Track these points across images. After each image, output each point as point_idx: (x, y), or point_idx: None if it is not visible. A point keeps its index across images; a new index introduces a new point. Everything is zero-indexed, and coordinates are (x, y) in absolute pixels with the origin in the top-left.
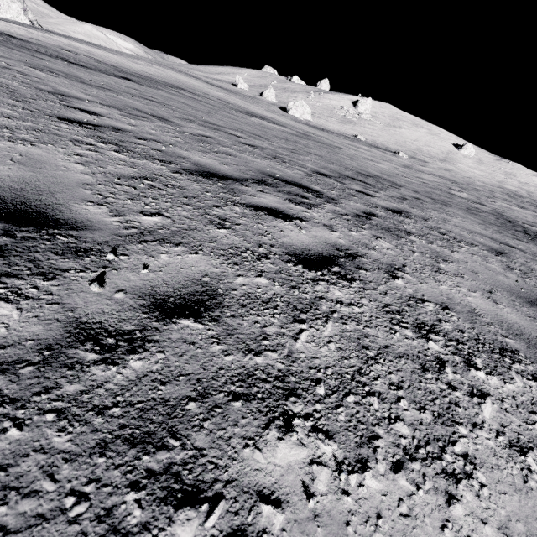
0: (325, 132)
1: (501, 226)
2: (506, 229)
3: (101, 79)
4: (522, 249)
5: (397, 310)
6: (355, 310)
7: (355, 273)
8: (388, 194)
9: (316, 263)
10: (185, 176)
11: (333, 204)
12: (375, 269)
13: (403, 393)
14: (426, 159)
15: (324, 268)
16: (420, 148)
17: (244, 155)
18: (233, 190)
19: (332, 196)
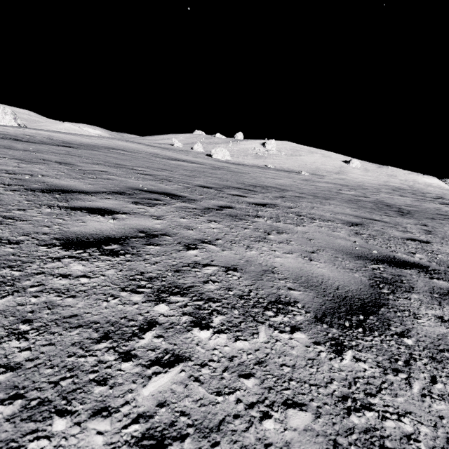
0: (241, 166)
1: (375, 209)
2: (379, 210)
3: (37, 147)
4: (385, 221)
5: (150, 277)
6: (78, 282)
7: (135, 249)
8: (266, 195)
9: (88, 244)
10: (18, 192)
11: (188, 202)
12: (172, 244)
13: (7, 376)
14: (324, 173)
15: (93, 247)
16: (318, 167)
17: (126, 179)
18: (69, 198)
19: (195, 198)
